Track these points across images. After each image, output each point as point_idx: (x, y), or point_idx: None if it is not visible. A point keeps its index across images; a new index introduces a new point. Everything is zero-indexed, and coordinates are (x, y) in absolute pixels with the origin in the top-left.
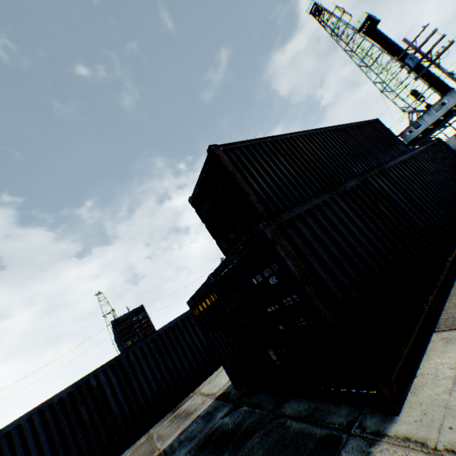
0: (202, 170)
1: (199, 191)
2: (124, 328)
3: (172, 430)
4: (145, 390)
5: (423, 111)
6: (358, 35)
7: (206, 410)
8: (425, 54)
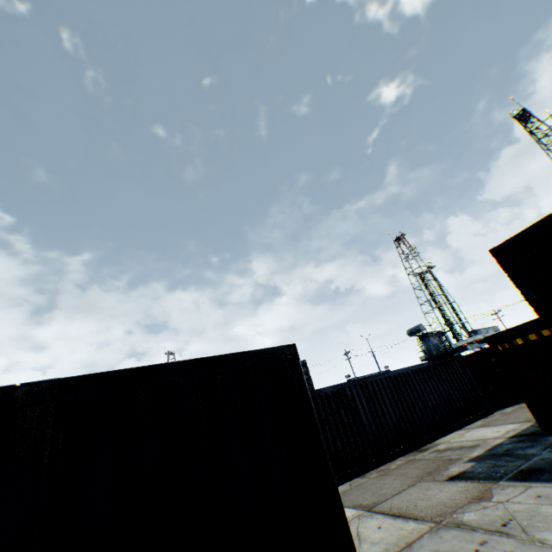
0: (534, 224)
1: (514, 242)
2: None
3: (460, 452)
4: (388, 421)
5: None
6: None
7: (507, 441)
8: None
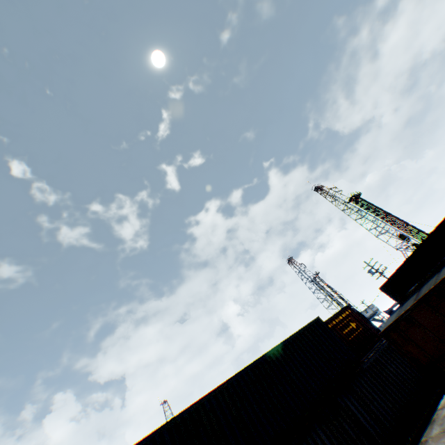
0: None
1: None
2: None
3: None
4: None
5: (411, 249)
6: (349, 204)
7: None
8: (376, 270)
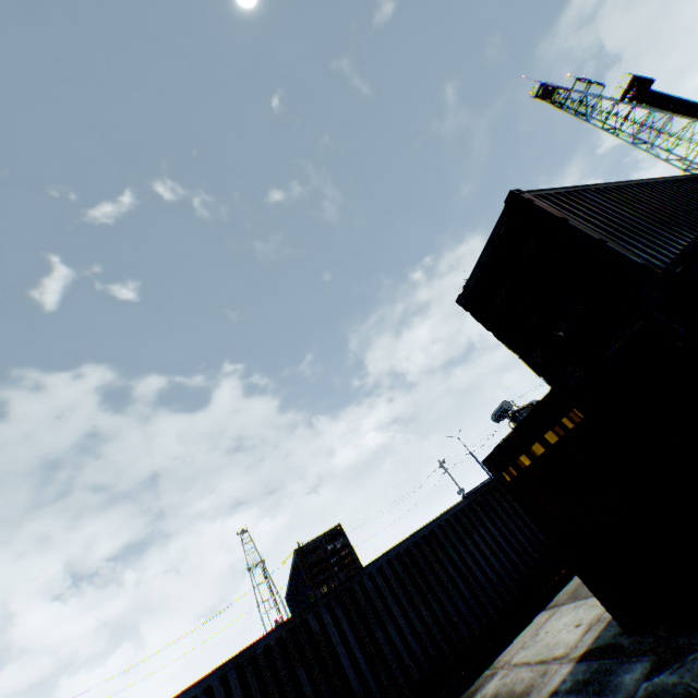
0: (491, 239)
1: (480, 278)
2: (314, 561)
3: None
4: (400, 651)
5: None
6: (621, 104)
7: (568, 679)
8: None
